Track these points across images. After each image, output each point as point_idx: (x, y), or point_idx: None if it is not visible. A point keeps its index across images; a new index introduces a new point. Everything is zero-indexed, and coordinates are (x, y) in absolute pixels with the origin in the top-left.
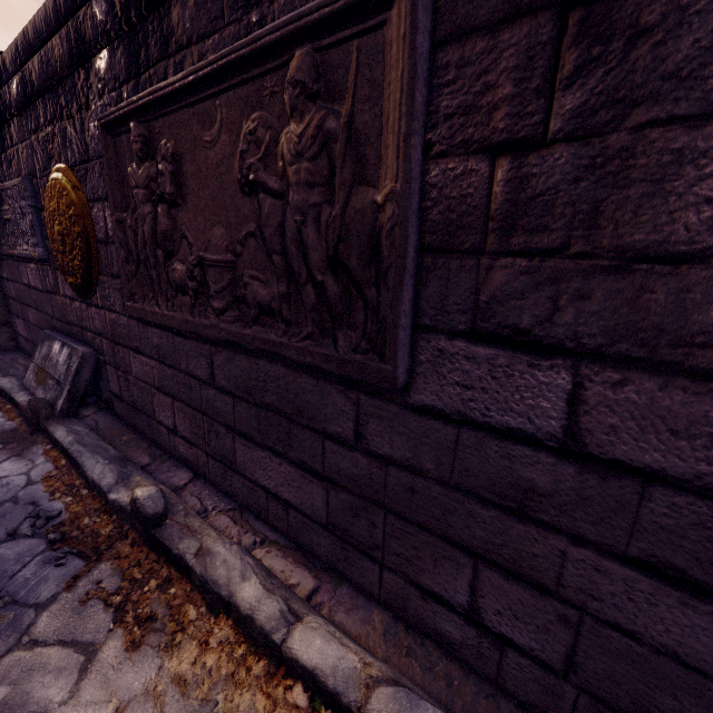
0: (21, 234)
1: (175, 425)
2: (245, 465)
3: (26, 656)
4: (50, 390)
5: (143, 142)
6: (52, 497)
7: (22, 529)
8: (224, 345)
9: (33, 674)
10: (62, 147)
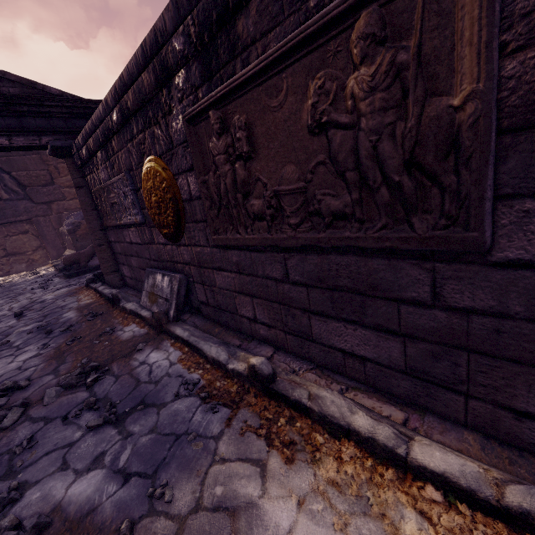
0: (125, 210)
1: (255, 315)
2: (321, 335)
3: (222, 468)
4: (162, 305)
5: (220, 122)
6: (190, 371)
7: (181, 392)
8: (296, 251)
9: (232, 479)
10: (152, 145)
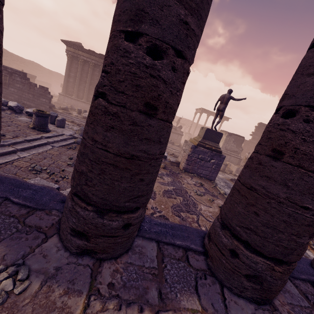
0: None
1: None
2: None
3: None
4: None
5: None
6: None
7: None
8: None
9: None
10: None
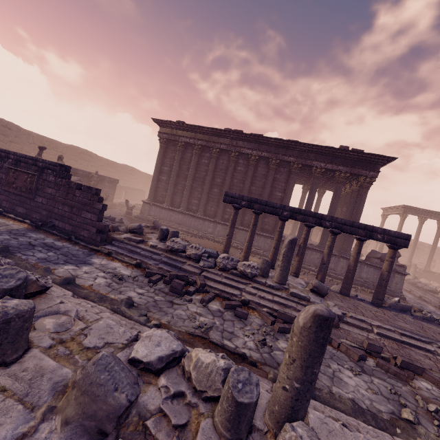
0: None
1: (6, 206)
2: (17, 209)
3: None
4: None
5: (14, 172)
6: None
7: None
8: (18, 195)
9: None
10: None
